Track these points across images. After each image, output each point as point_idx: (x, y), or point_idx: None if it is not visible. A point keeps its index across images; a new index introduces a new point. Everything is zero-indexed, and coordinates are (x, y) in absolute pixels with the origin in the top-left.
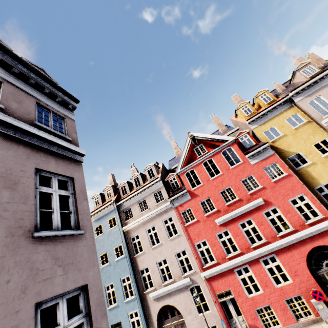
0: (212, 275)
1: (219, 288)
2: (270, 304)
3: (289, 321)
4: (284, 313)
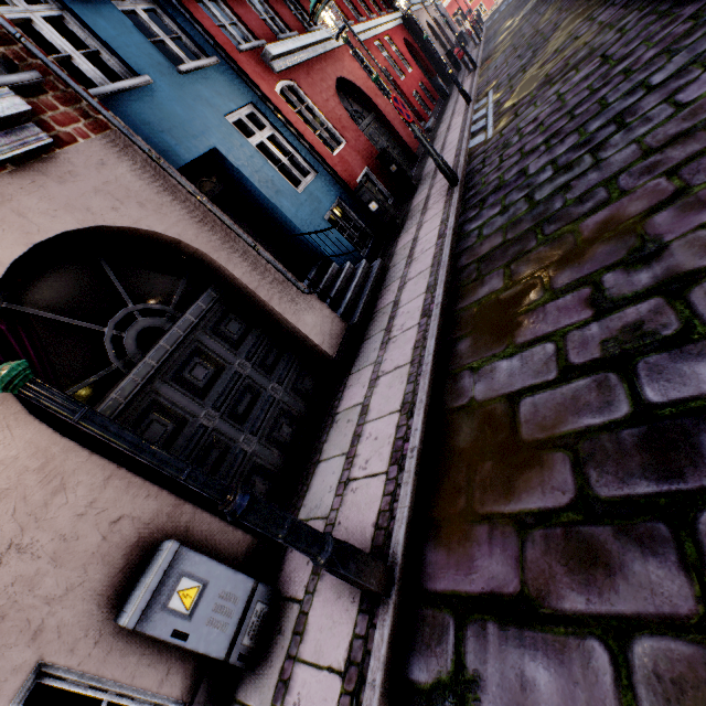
0: (448, 4)
1: (453, 12)
2: (482, 2)
3: (491, 6)
4: (489, 3)
